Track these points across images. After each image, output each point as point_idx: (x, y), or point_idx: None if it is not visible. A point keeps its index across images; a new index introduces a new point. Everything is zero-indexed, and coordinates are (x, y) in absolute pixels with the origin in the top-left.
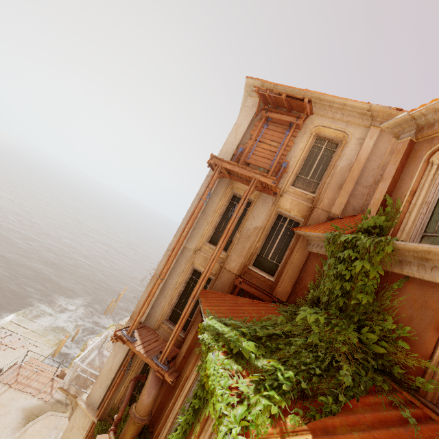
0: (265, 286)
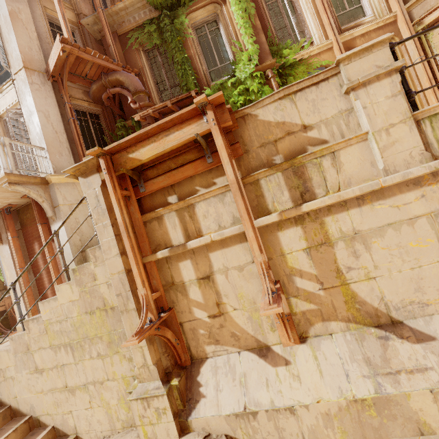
0: None
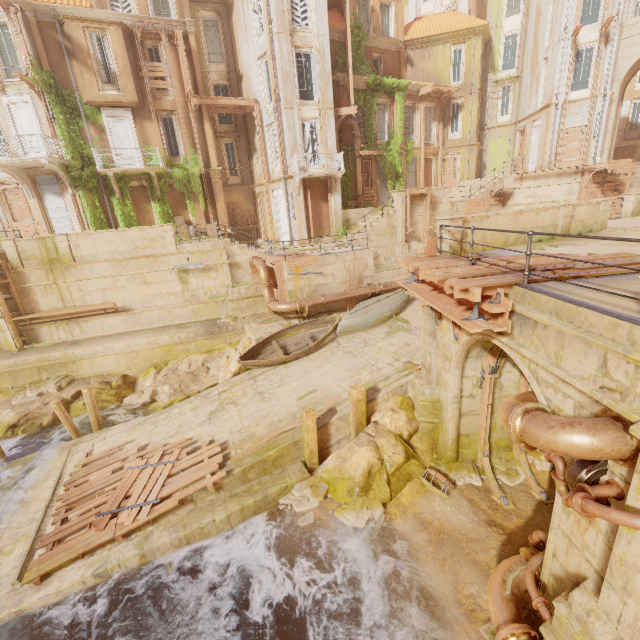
0: None
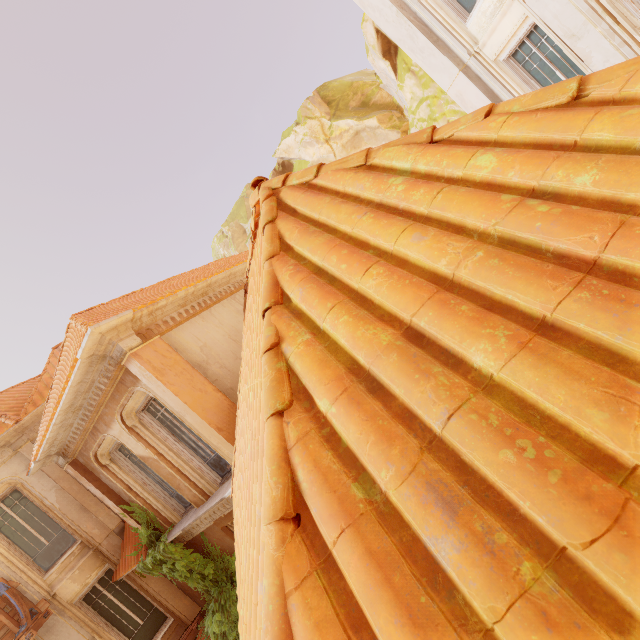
0: (176, 633)
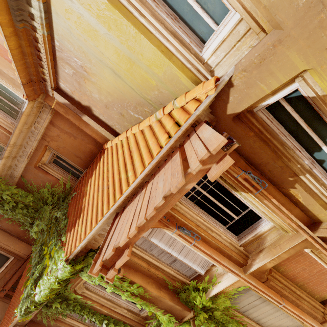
0: (16, 265)
